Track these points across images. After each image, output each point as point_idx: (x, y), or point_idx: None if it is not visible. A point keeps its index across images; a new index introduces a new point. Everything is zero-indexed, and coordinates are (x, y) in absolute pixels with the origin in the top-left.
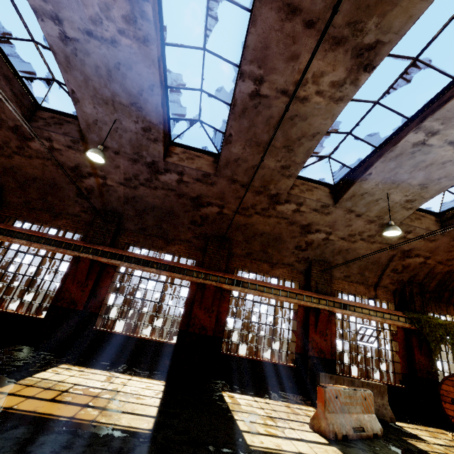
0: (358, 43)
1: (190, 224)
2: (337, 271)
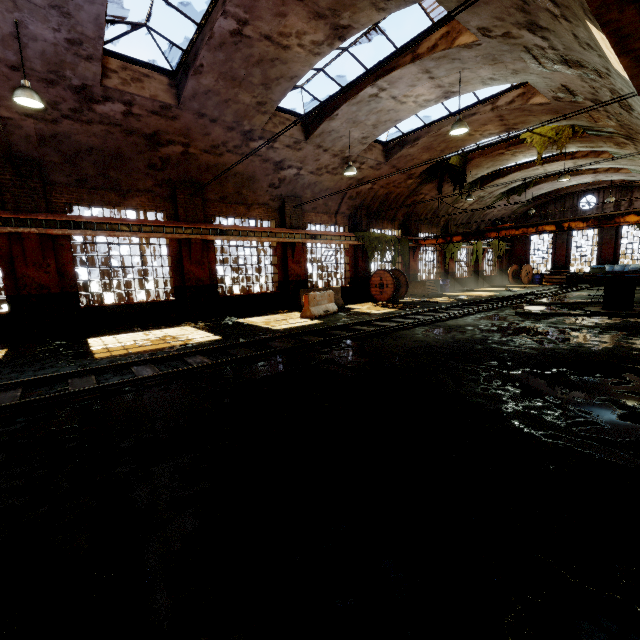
0: (336, 22)
1: (148, 169)
2: (306, 204)
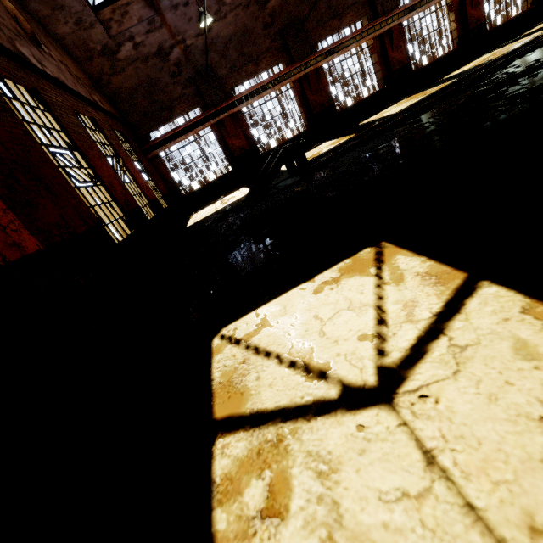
0: None
1: None
2: None
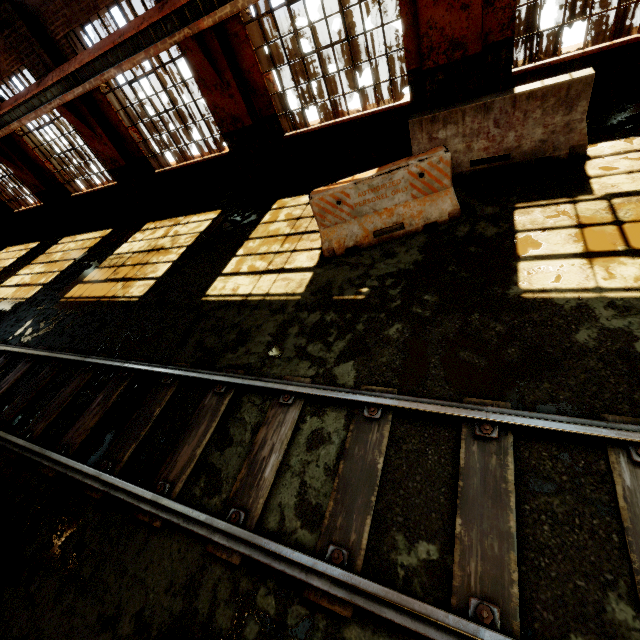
0: None
1: None
2: None
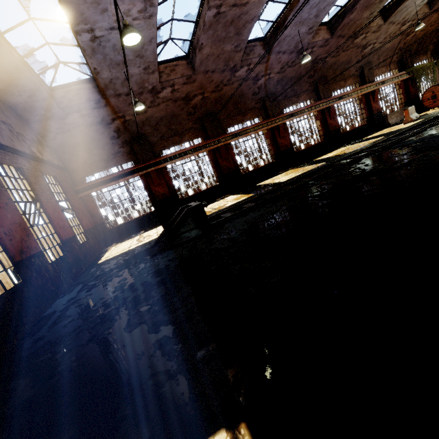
0: None
1: (308, 79)
2: (373, 65)
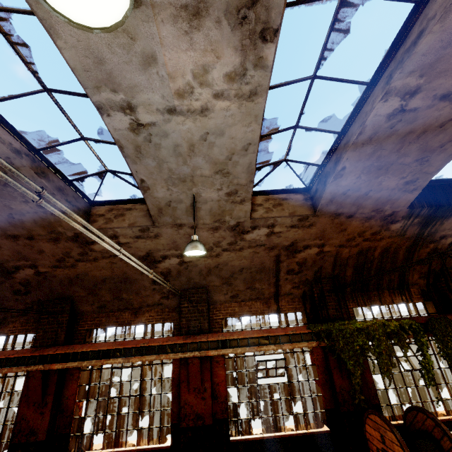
0: None
1: (15, 295)
2: (219, 294)
